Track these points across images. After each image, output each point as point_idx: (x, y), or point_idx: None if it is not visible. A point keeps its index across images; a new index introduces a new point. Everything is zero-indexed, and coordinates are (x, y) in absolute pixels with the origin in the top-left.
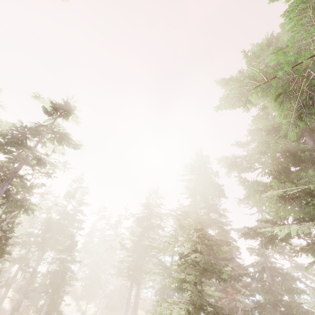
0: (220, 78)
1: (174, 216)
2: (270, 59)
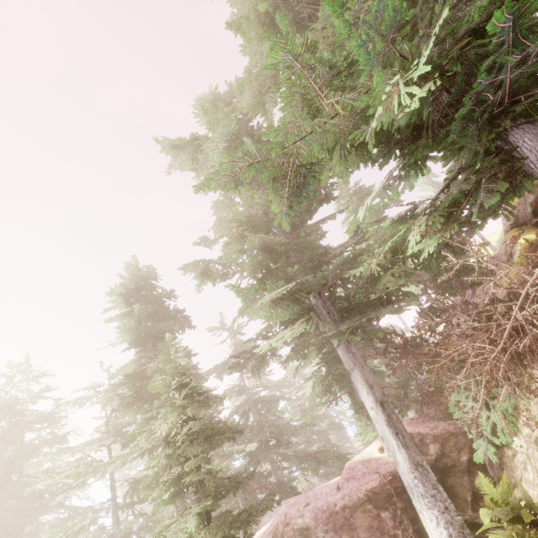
0: (161, 136)
1: (110, 393)
2: (234, 128)
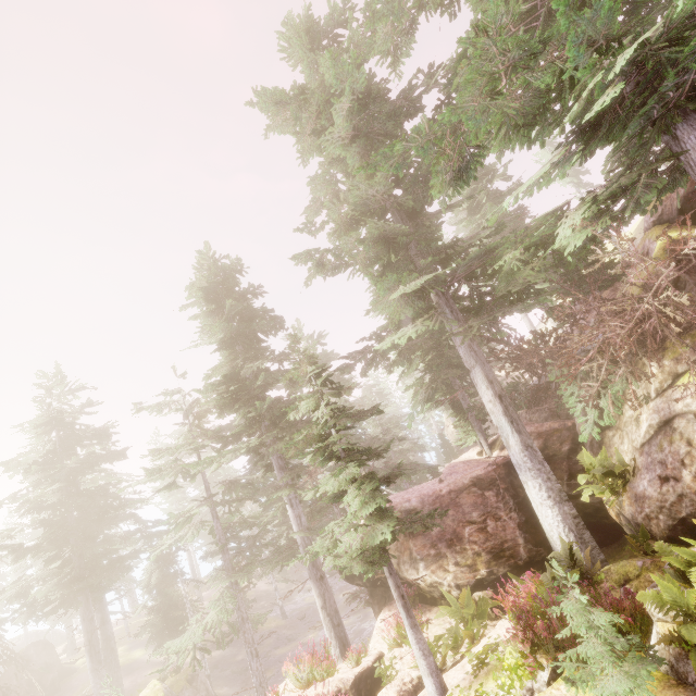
0: (261, 86)
1: (209, 392)
2: (362, 84)
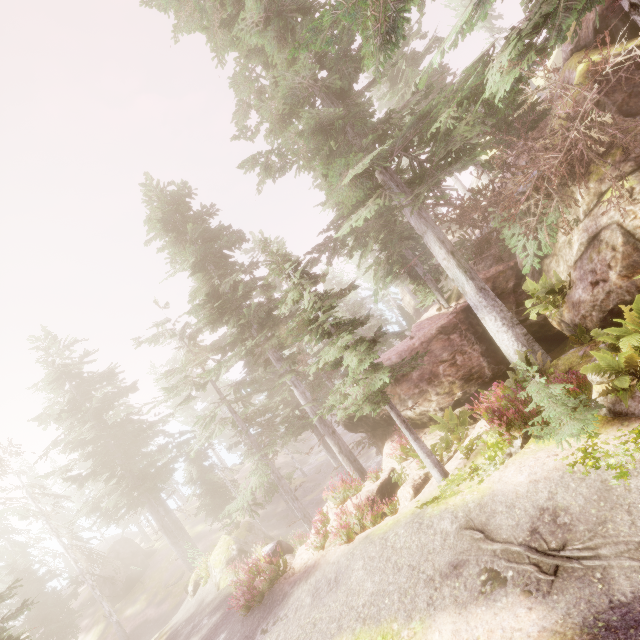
0: None
1: (198, 312)
2: None
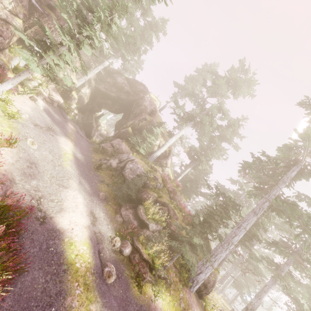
0: None
1: None
2: None
